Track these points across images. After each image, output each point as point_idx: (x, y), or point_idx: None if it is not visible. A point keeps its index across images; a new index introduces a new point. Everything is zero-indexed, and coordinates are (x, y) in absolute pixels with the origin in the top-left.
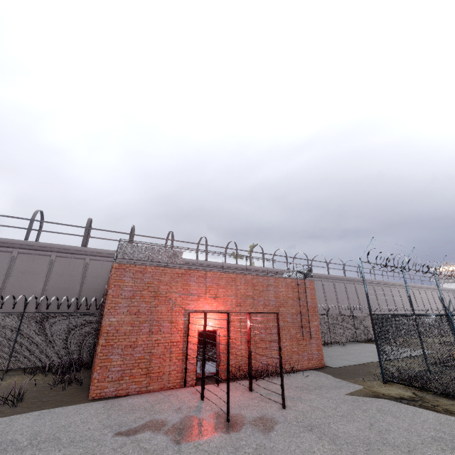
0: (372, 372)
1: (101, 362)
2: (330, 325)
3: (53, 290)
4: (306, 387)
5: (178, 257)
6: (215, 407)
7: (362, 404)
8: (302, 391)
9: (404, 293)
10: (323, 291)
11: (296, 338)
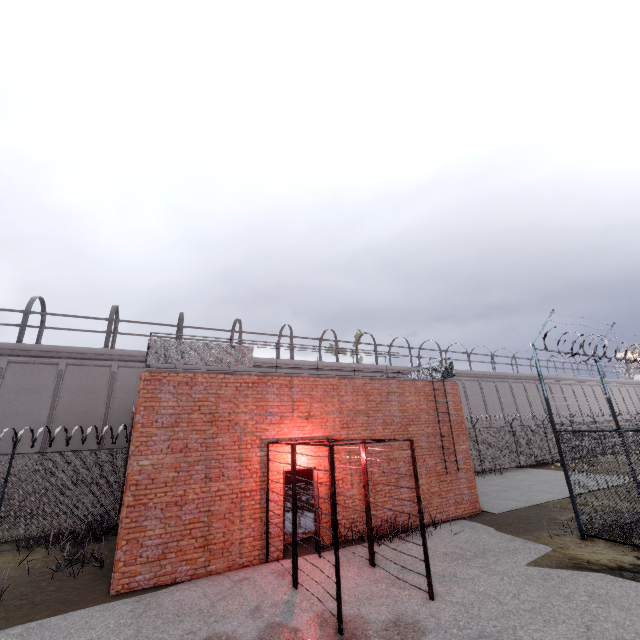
0: (558, 520)
1: (128, 534)
2: (480, 446)
3: (65, 415)
4: (460, 554)
5: (246, 357)
6: (317, 603)
7: (559, 583)
8: (455, 561)
9: (581, 391)
10: (465, 394)
11: (435, 471)
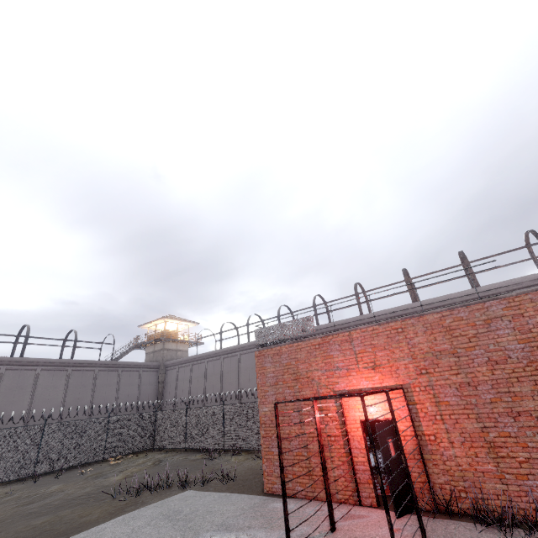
0: None
1: (266, 455)
2: None
3: None
4: None
5: (309, 325)
6: None
7: None
8: None
9: None
10: None
11: None
